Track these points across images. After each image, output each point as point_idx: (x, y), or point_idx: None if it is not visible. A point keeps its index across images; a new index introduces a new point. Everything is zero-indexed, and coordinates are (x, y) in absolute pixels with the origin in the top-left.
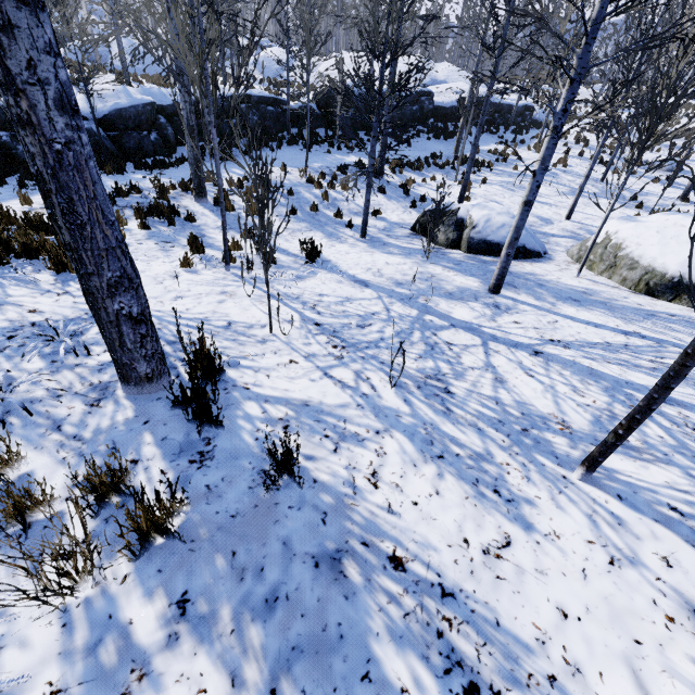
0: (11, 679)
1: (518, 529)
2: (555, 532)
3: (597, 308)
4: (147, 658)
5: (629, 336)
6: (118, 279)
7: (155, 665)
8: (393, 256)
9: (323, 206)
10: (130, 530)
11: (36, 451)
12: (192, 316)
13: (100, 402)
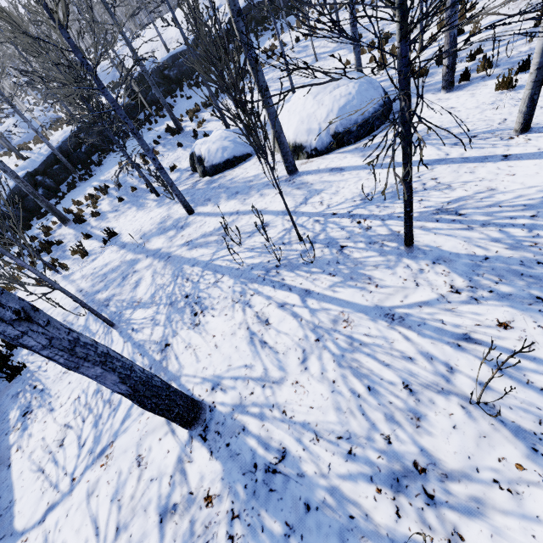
0: None
1: None
2: None
3: (240, 196)
4: None
5: (231, 216)
6: None
7: None
8: (160, 209)
9: (140, 183)
10: None
11: None
12: None
13: None
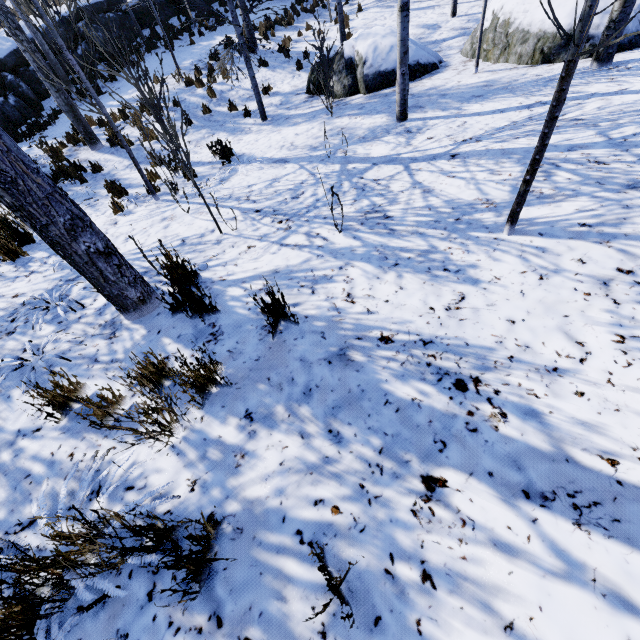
0: (162, 486)
1: (468, 286)
2: (496, 277)
3: (500, 95)
4: (241, 448)
5: (532, 108)
6: (71, 222)
7: (248, 448)
8: (300, 126)
9: (213, 105)
10: (189, 387)
11: (90, 380)
12: (149, 248)
13: (115, 334)
